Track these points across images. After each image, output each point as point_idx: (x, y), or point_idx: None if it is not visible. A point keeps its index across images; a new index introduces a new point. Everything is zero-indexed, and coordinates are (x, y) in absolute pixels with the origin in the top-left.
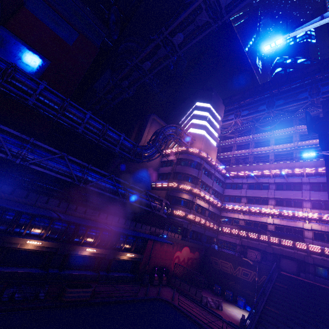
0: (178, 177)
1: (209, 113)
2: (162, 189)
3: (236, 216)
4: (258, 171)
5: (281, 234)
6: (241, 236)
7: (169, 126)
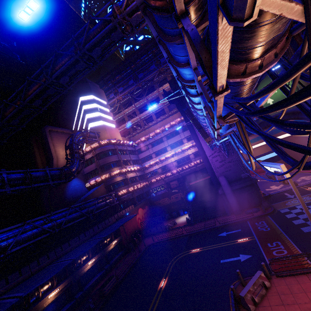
0: (105, 168)
1: (97, 103)
2: (97, 184)
3: (154, 168)
4: (152, 133)
5: (181, 164)
6: (163, 178)
7: (75, 134)
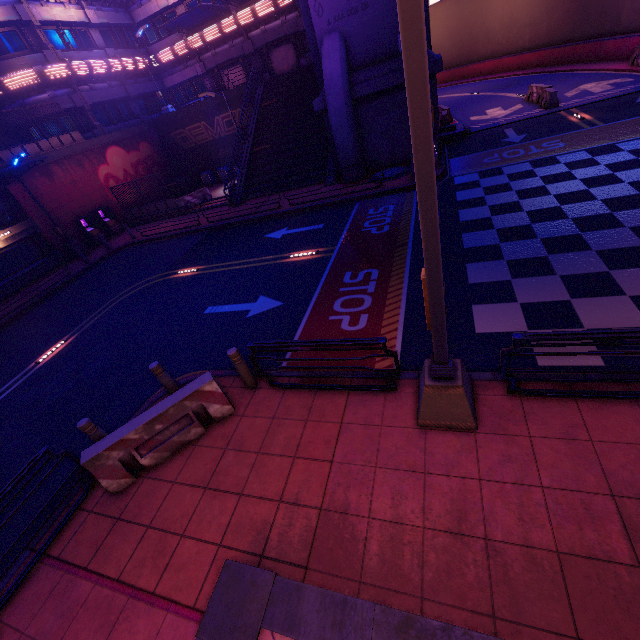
0: None
1: None
2: None
3: (163, 1)
4: None
5: None
6: (198, 52)
7: None
